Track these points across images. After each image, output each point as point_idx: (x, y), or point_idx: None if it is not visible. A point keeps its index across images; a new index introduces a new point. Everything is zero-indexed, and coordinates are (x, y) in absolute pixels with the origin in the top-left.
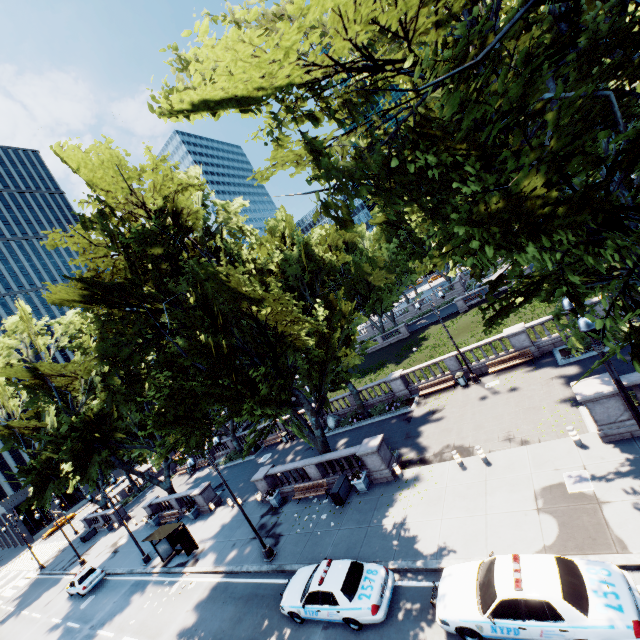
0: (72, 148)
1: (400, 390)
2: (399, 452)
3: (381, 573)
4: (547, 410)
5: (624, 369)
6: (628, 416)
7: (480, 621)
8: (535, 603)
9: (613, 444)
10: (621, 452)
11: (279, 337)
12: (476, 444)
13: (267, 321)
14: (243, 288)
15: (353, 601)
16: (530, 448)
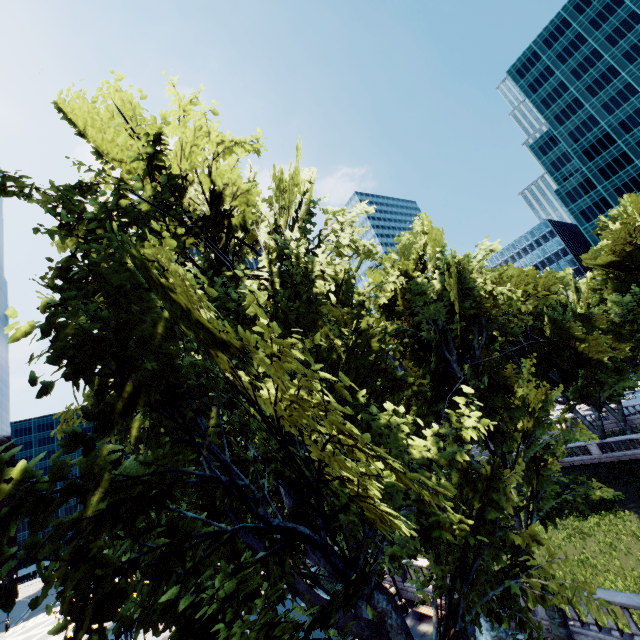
0: (78, 96)
1: None
2: None
3: None
4: None
5: None
6: None
7: None
8: None
9: None
10: None
11: (318, 473)
12: None
13: (281, 422)
14: (204, 317)
15: None
16: None
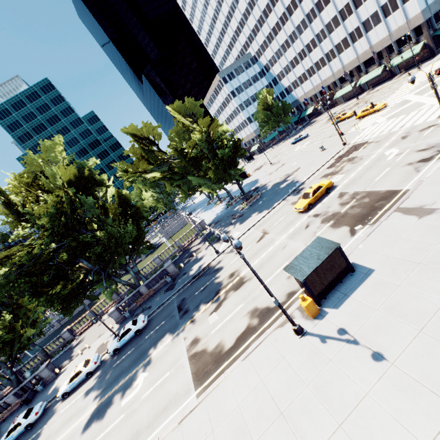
0: None
1: (69, 337)
2: (62, 364)
3: (41, 403)
4: (113, 320)
5: (134, 298)
6: (120, 315)
7: (66, 387)
8: (77, 372)
9: (119, 324)
10: (119, 325)
11: None
12: (90, 343)
13: None
14: None
15: (28, 418)
16: (102, 336)
